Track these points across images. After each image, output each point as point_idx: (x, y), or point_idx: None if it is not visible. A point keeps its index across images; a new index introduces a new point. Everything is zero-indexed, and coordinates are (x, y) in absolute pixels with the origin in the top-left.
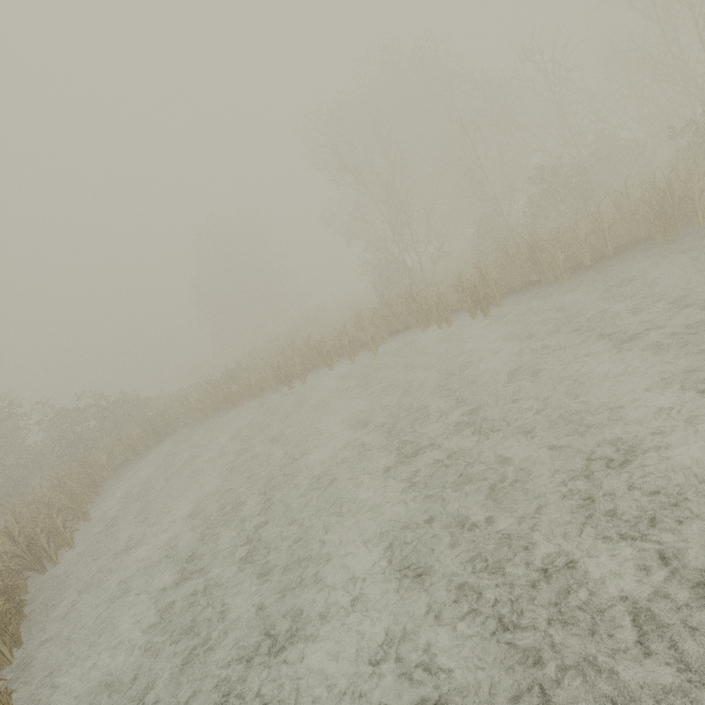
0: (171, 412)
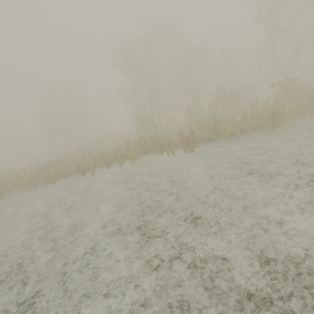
0: (10, 182)
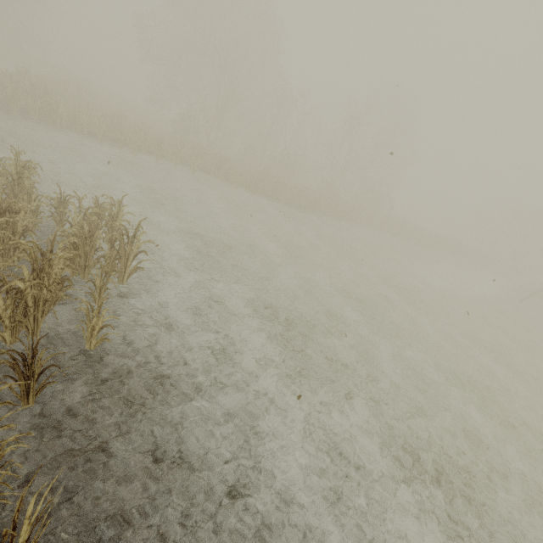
0: None
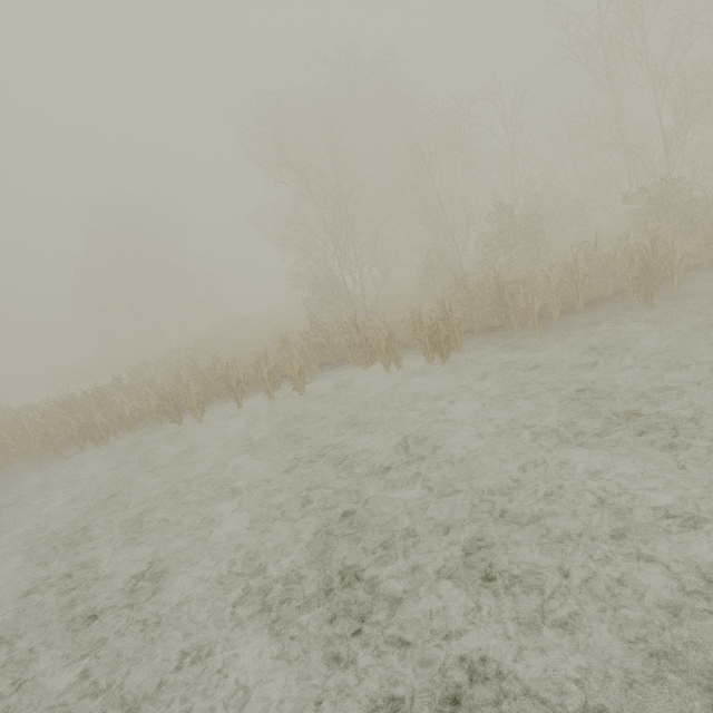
0: None
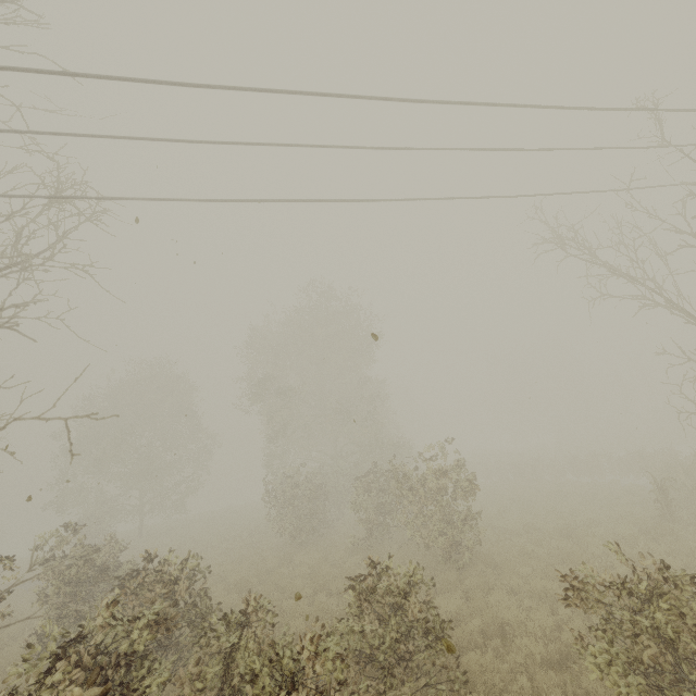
0: None
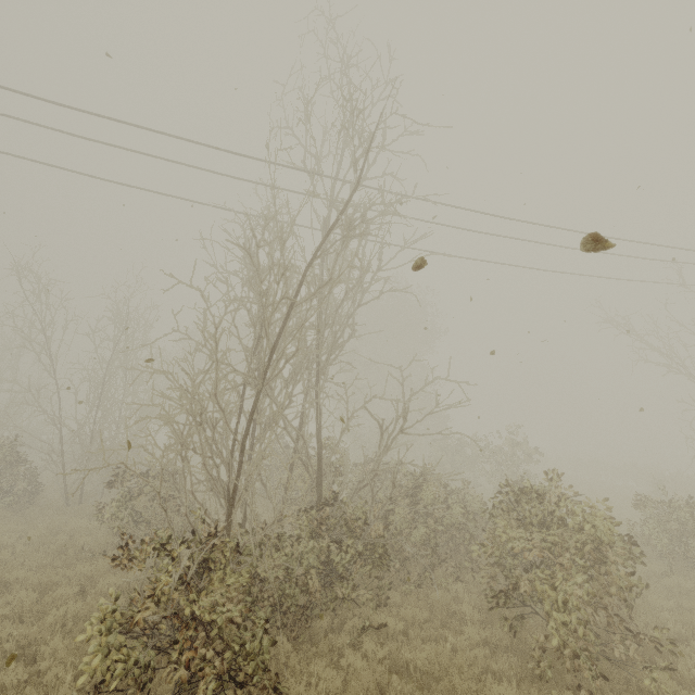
0: None
